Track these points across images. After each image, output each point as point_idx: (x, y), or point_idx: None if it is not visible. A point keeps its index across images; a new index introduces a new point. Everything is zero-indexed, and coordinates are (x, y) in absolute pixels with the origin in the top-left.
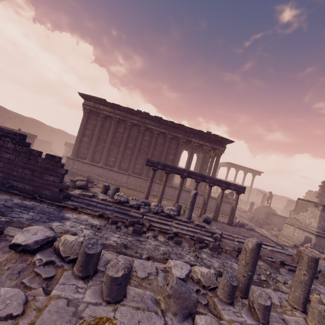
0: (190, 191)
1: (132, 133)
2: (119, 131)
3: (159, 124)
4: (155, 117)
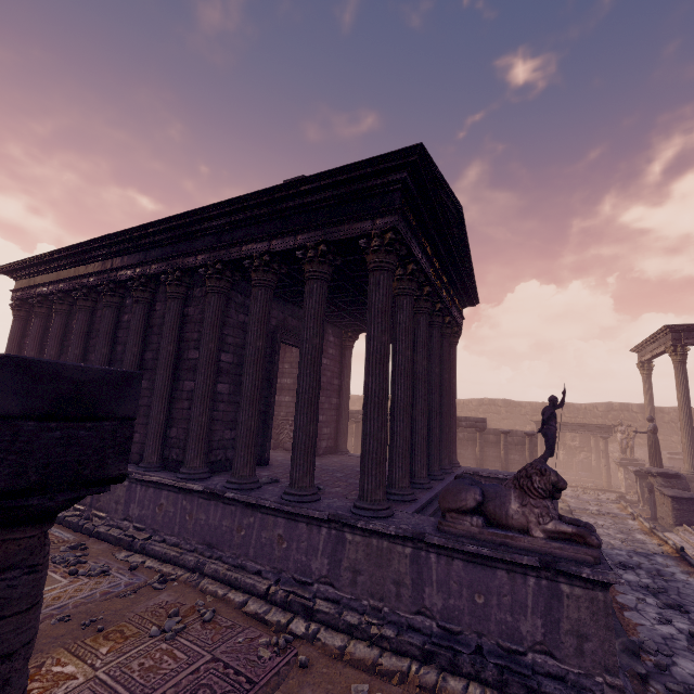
0: (253, 502)
1: (97, 318)
2: (73, 328)
3: (144, 253)
4: (118, 236)
